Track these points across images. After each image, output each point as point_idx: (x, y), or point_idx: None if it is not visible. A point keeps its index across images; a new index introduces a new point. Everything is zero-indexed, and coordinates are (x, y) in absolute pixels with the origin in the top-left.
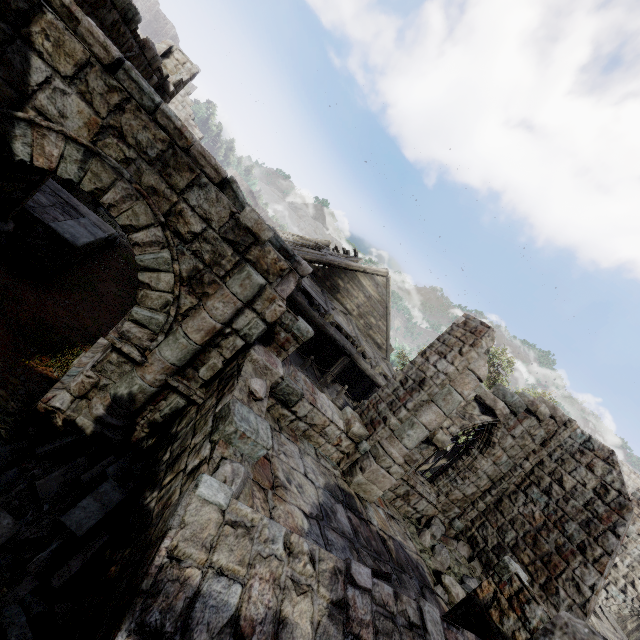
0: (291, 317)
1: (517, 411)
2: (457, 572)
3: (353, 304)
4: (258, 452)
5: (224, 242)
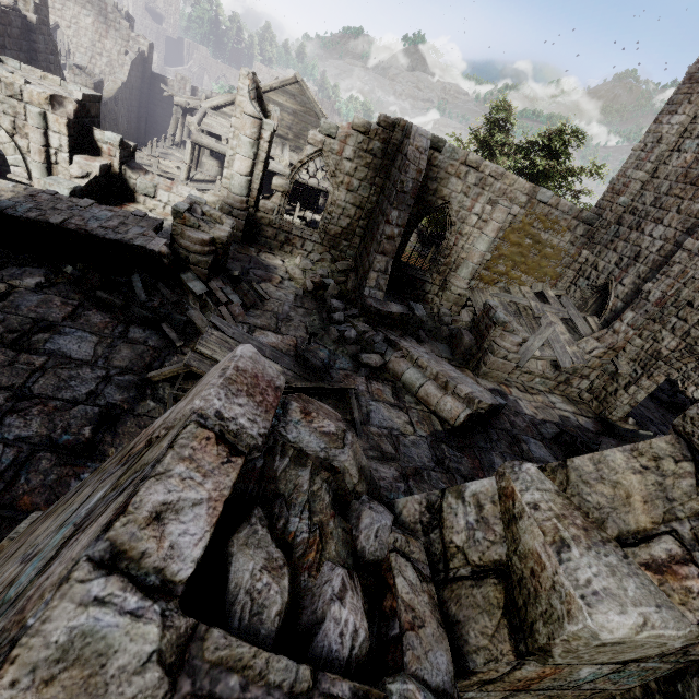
0: (100, 133)
1: (330, 133)
2: (316, 270)
3: (283, 128)
4: (65, 192)
5: (11, 99)
